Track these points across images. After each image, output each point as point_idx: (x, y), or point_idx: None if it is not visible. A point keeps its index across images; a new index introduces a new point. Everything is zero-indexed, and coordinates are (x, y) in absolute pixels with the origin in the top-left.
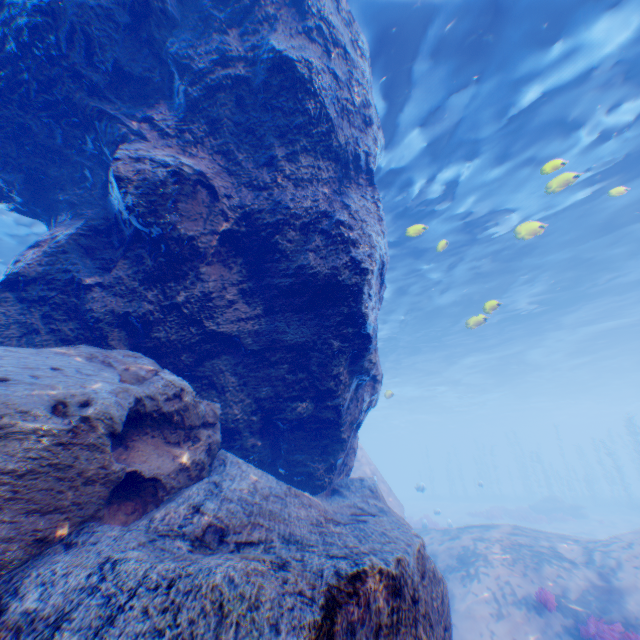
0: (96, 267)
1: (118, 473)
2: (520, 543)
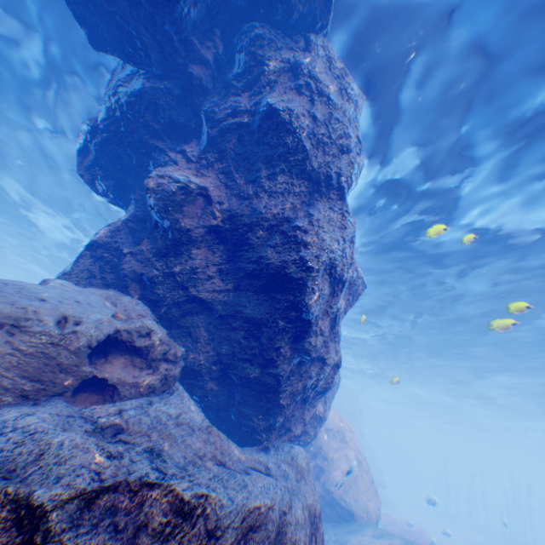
0: (133, 242)
1: (86, 372)
2: None
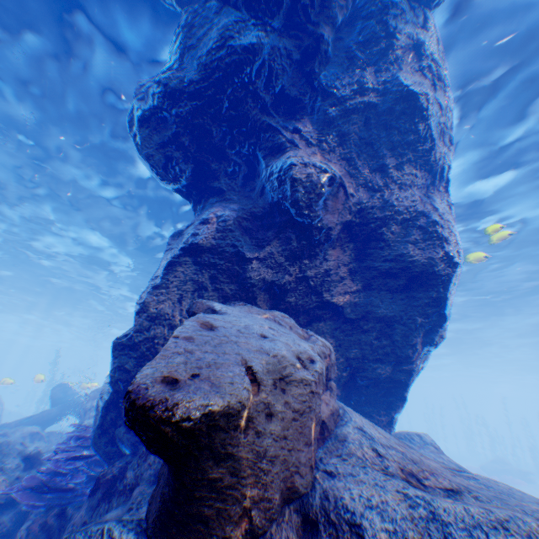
0: (251, 242)
1: (320, 415)
2: None
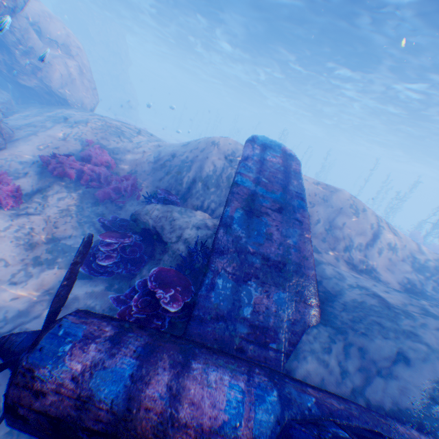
0: None
1: None
2: (119, 129)
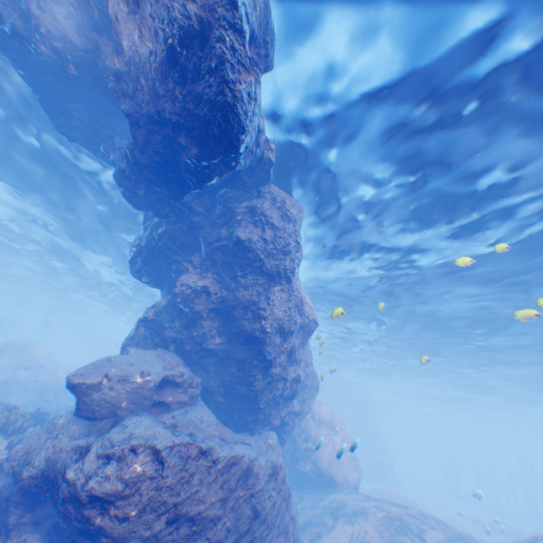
0: (168, 317)
1: (155, 398)
2: (401, 518)
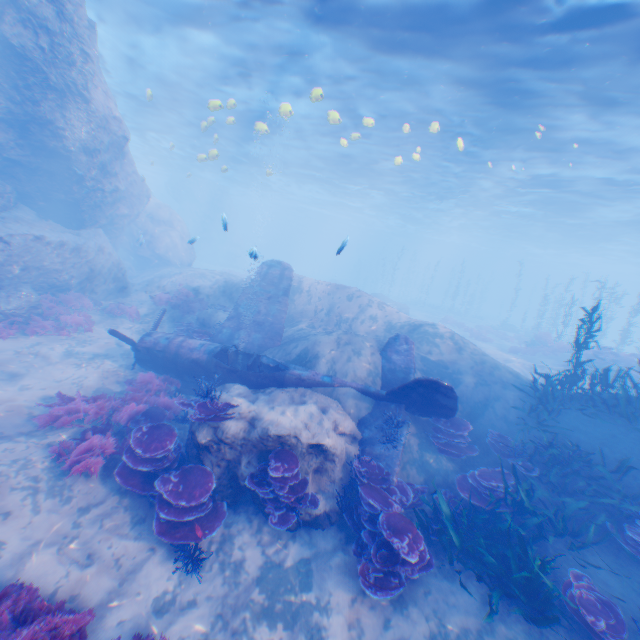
0: None
1: None
2: (203, 273)
